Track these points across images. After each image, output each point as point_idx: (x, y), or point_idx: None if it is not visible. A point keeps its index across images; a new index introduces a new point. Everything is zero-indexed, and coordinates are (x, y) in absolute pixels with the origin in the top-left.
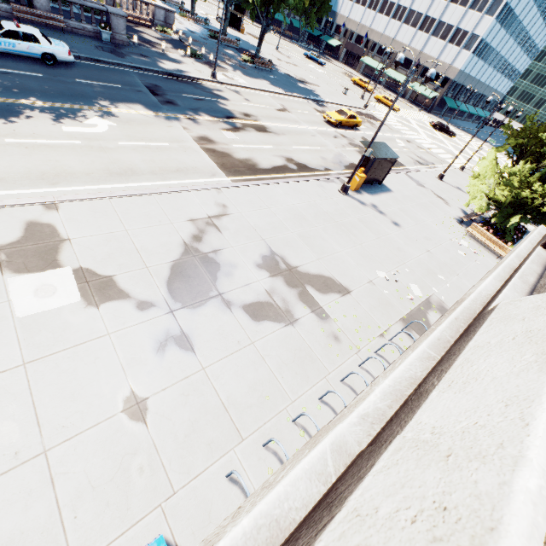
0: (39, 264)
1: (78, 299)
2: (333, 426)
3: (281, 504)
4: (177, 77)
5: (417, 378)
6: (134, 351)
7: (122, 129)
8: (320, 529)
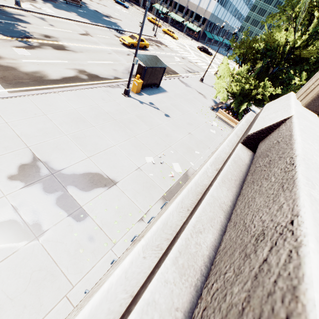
0: None
1: None
2: None
3: None
4: None
5: None
6: None
7: None
8: None
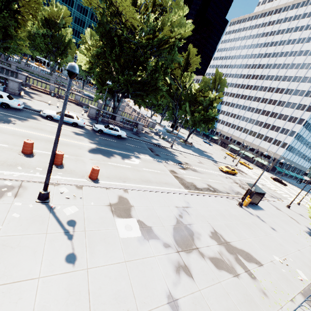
0: (125, 215)
1: (140, 234)
2: None
3: None
4: (158, 145)
5: None
6: (166, 268)
7: (143, 163)
8: None
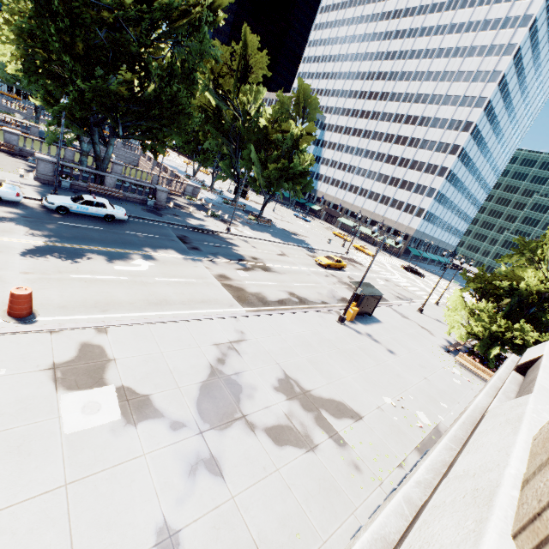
0: (88, 382)
1: (118, 416)
2: (399, 488)
3: (384, 528)
4: (200, 230)
5: (447, 461)
6: (167, 474)
7: (159, 268)
8: (416, 521)
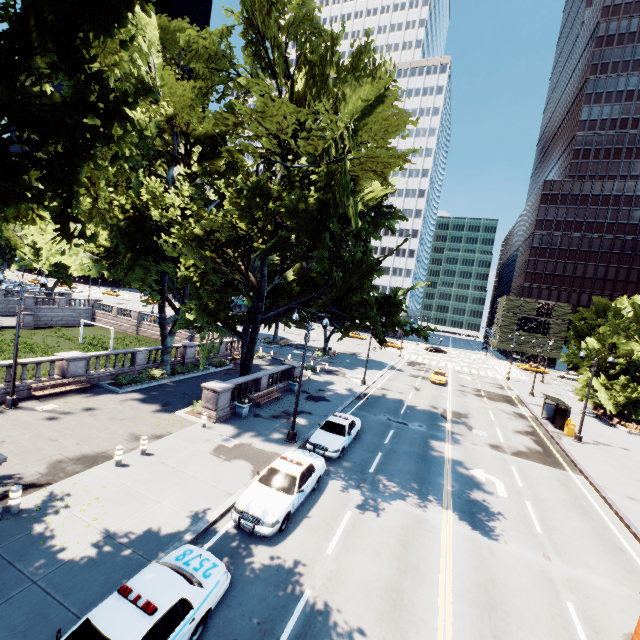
0: None
1: None
2: None
3: None
4: (360, 397)
5: None
6: None
7: (488, 470)
8: None
